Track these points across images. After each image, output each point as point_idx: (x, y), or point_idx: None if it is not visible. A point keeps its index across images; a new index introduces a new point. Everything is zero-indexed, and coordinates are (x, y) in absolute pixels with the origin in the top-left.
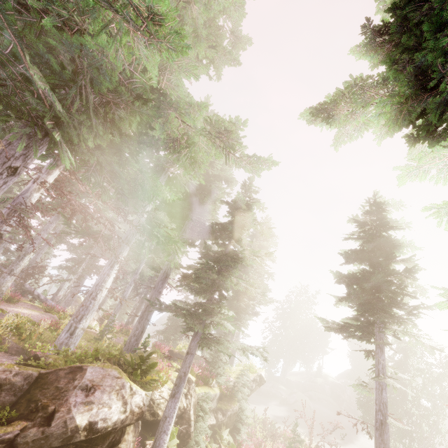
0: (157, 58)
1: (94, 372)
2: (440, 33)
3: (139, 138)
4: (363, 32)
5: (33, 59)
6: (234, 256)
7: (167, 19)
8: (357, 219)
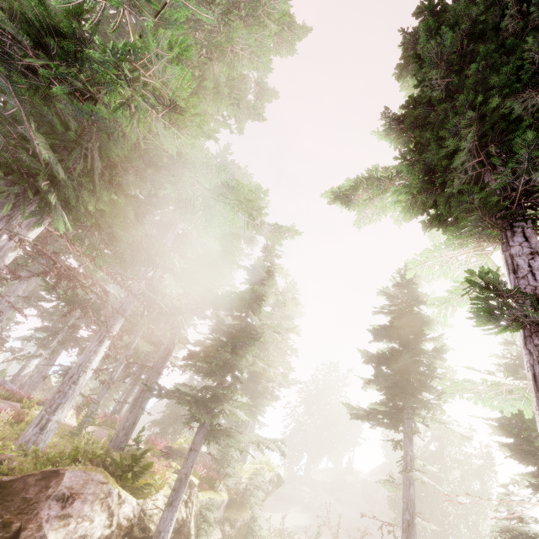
0: (176, 142)
1: (74, 476)
2: (442, 141)
3: (147, 200)
4: (383, 119)
5: (34, 117)
6: (251, 331)
7: (189, 113)
8: (387, 291)
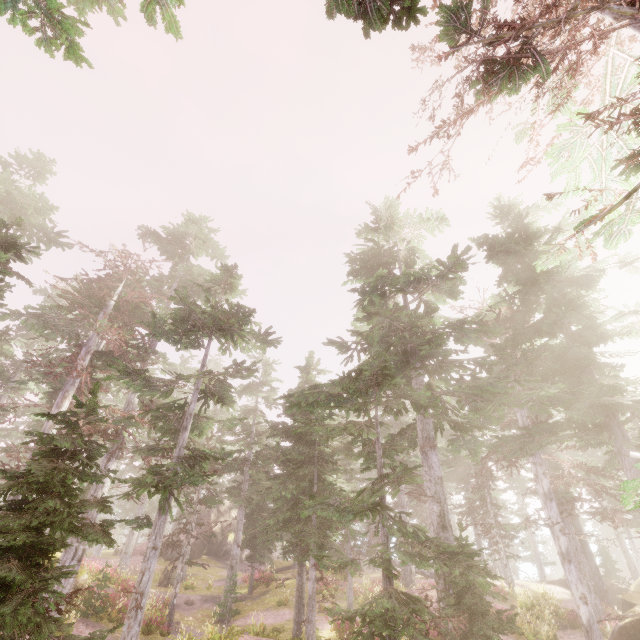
0: None
1: None
2: None
3: None
4: None
5: None
6: None
7: None
8: None
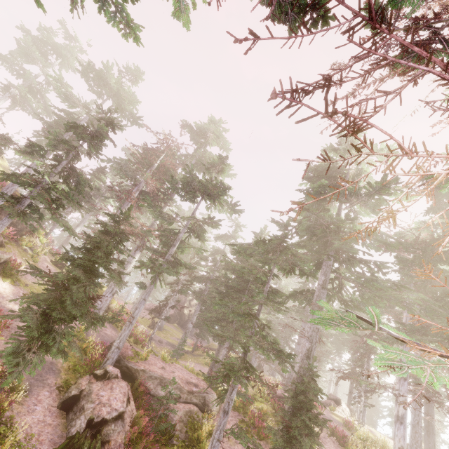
0: None
1: None
2: None
3: None
4: None
5: None
6: None
7: None
8: None
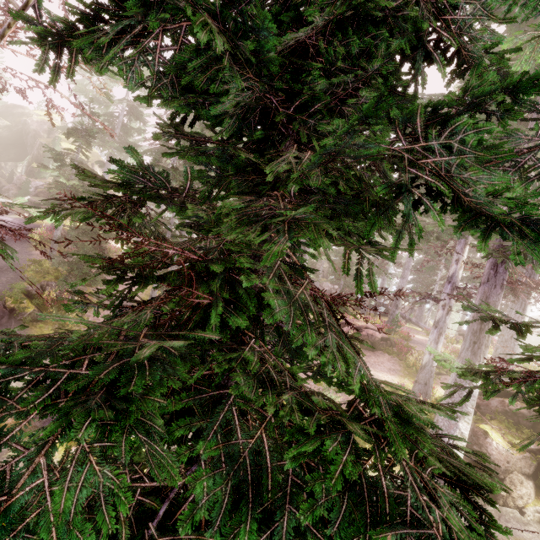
0: None
1: None
2: None
3: None
4: None
5: None
6: None
7: None
8: None
